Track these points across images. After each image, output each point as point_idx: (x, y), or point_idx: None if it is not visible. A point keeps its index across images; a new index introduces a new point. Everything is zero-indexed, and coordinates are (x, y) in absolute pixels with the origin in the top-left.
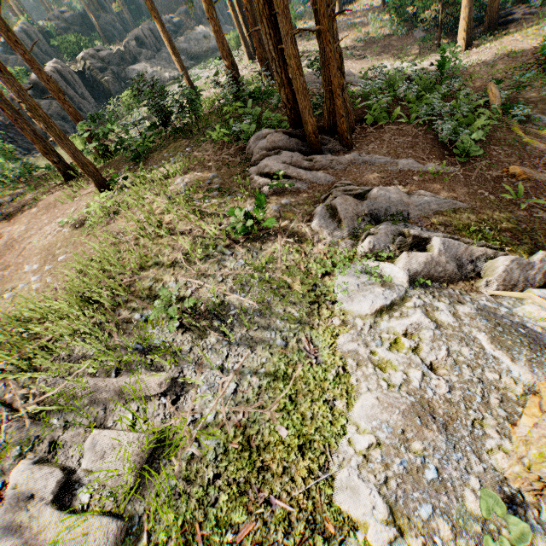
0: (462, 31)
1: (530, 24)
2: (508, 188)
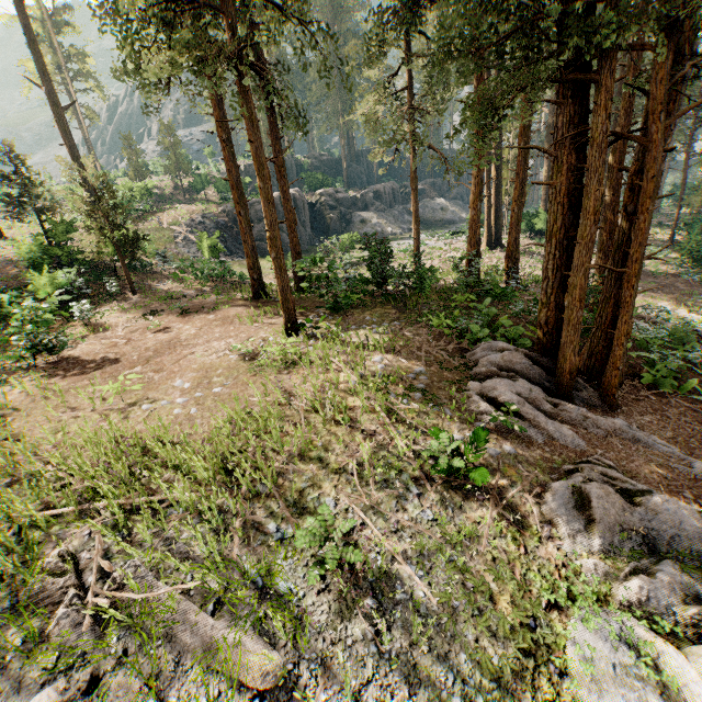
0: None
1: None
2: None
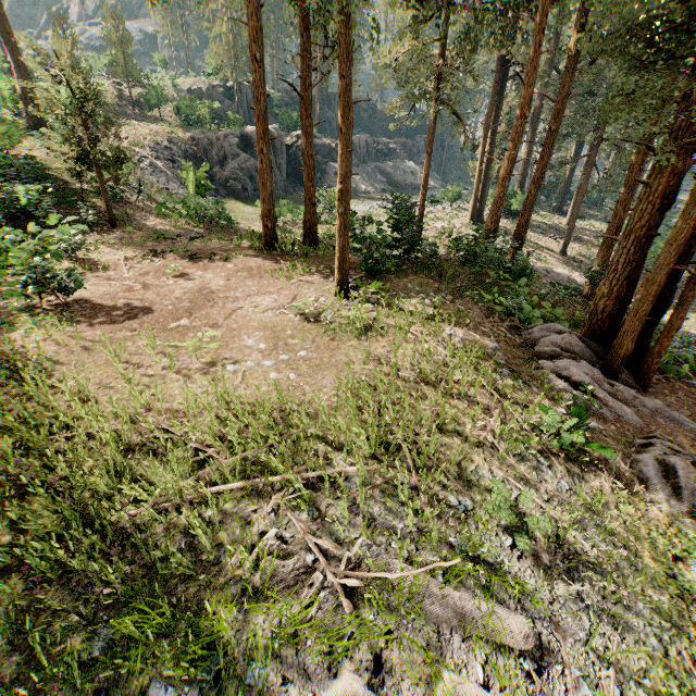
0: None
1: None
2: None
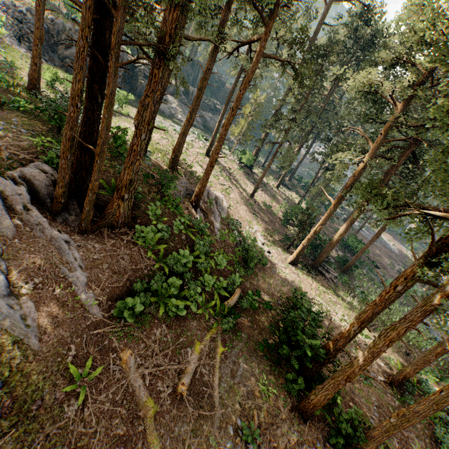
0: (295, 253)
1: (327, 285)
2: (88, 364)
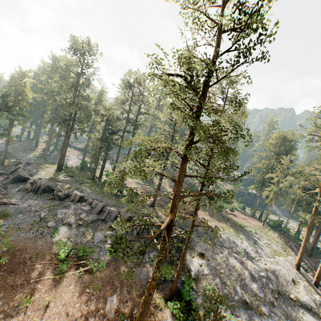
0: None
1: None
2: None
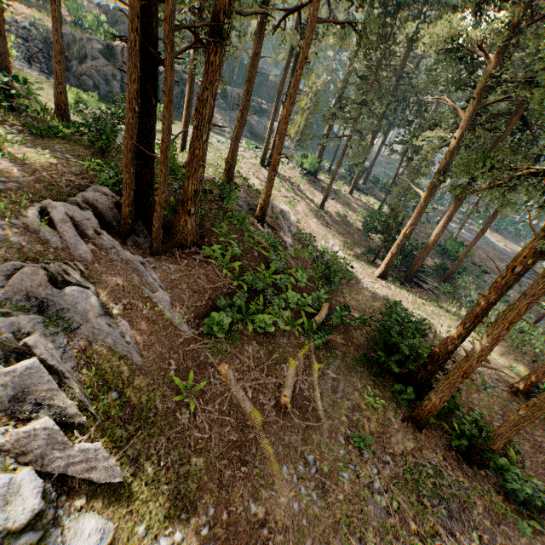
0: (383, 264)
1: (426, 297)
2: (191, 377)
